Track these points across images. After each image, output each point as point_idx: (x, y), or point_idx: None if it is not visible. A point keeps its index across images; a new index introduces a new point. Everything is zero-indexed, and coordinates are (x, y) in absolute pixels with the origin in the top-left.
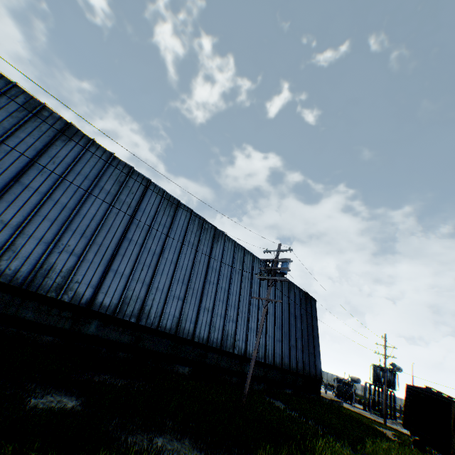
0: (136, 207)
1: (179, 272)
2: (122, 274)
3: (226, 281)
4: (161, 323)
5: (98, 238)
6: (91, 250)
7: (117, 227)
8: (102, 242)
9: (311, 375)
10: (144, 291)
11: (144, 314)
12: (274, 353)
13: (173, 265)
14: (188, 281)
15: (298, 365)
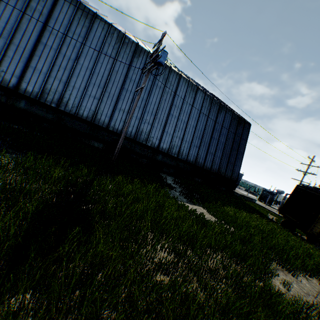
0: (49, 15)
1: (95, 78)
2: (41, 71)
3: (145, 92)
4: (79, 112)
5: (15, 40)
6: (11, 49)
7: (32, 33)
8: (20, 44)
9: (225, 176)
10: (62, 87)
11: (63, 103)
12: (188, 154)
13: (88, 71)
14: (104, 86)
15: (213, 167)
